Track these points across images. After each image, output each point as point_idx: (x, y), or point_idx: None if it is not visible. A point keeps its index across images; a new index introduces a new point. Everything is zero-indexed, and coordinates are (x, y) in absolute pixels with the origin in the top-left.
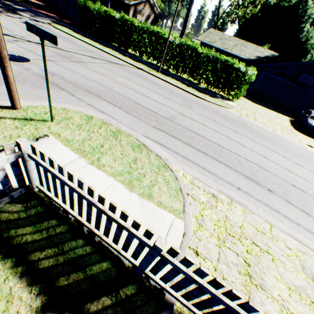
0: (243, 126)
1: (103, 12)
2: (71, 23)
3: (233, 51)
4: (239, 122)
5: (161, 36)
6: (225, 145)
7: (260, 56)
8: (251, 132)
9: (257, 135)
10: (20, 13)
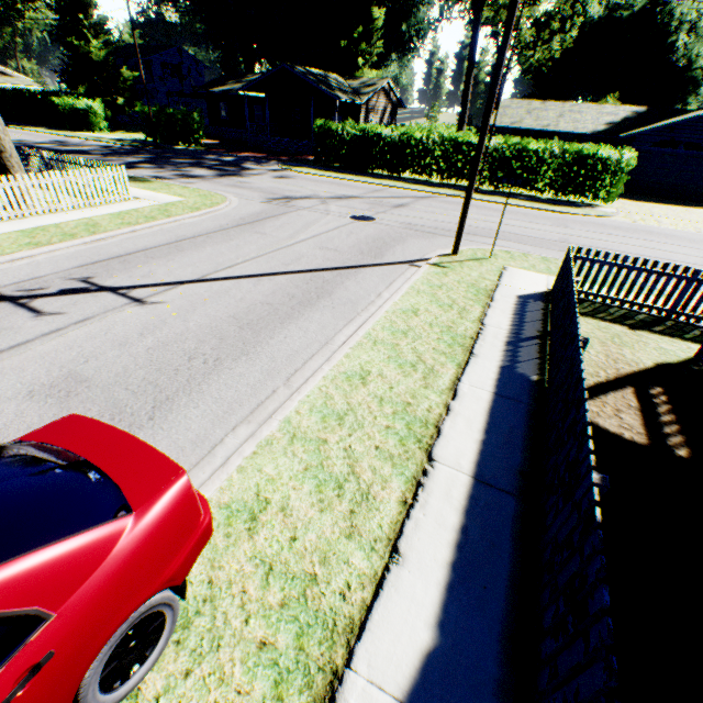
0: (649, 233)
1: (360, 132)
2: (291, 159)
3: (560, 126)
4: (641, 230)
5: (462, 141)
6: (648, 254)
7: (612, 121)
8: (667, 238)
9: (677, 239)
10: (248, 167)
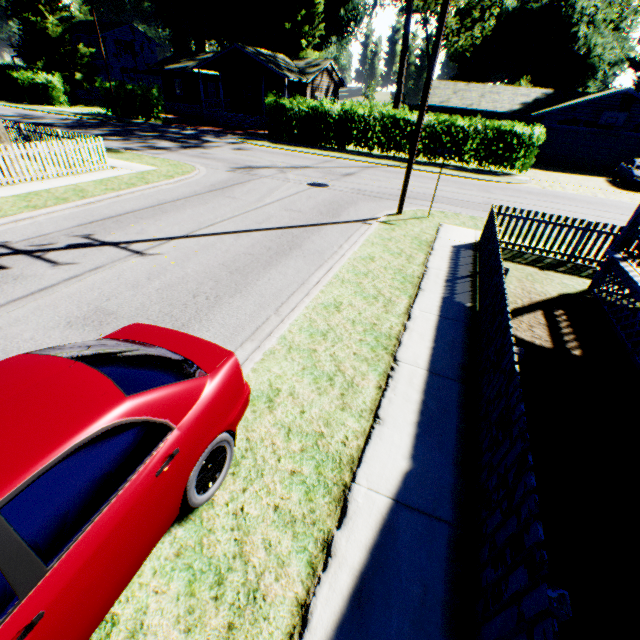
0: (556, 197)
1: (309, 108)
2: (245, 133)
3: (482, 106)
4: (549, 195)
5: (399, 118)
6: (555, 214)
7: (525, 101)
8: (569, 201)
9: (577, 202)
10: (208, 140)
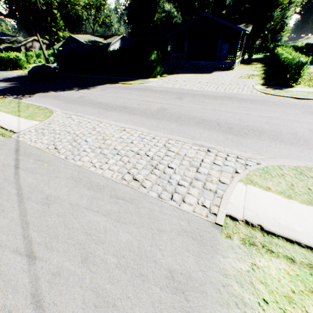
0: None
1: None
2: None
3: None
4: None
5: None
6: None
7: None
8: None
9: None
10: None
